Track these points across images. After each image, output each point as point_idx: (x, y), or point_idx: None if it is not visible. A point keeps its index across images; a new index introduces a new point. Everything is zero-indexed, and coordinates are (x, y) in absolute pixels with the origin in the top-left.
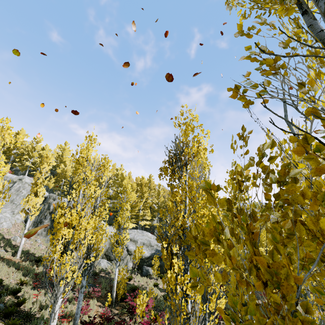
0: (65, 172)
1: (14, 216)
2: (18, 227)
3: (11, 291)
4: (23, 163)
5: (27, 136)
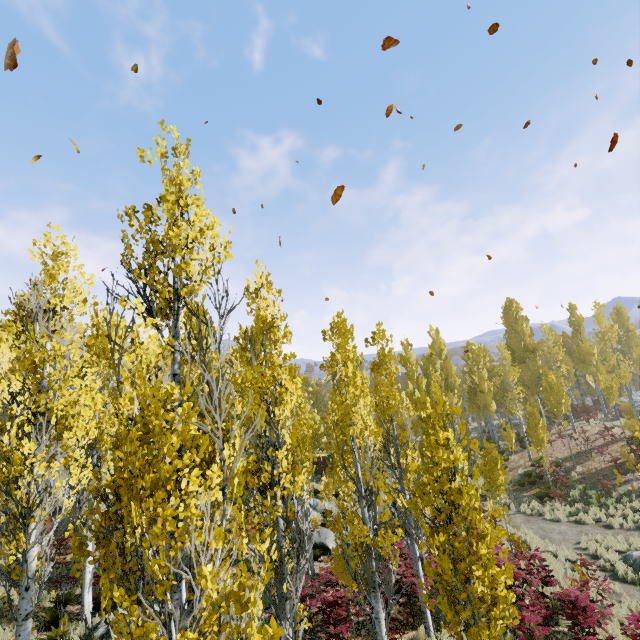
0: None
1: None
2: None
3: None
4: None
5: None
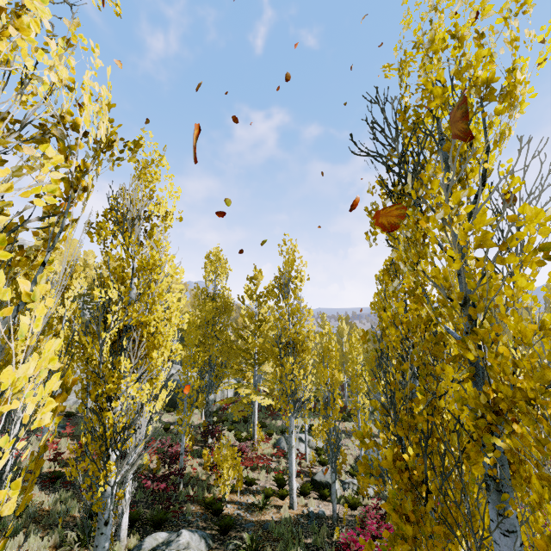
0: None
1: None
2: None
3: None
4: None
5: None
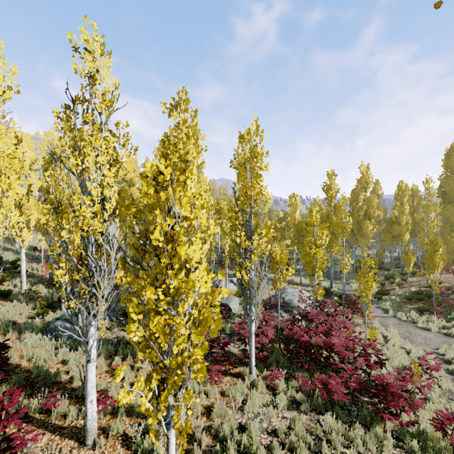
0: None
1: None
2: None
3: (9, 262)
4: None
5: None
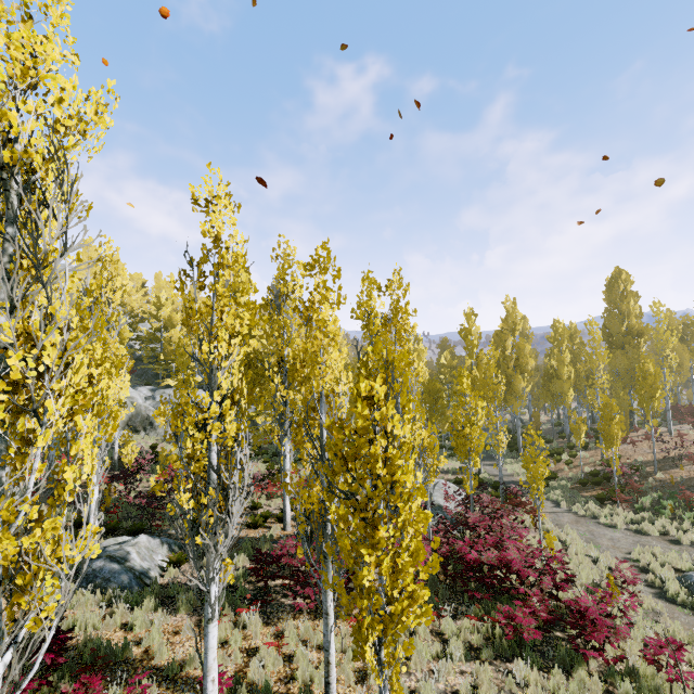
0: None
1: None
2: None
3: None
4: None
5: None
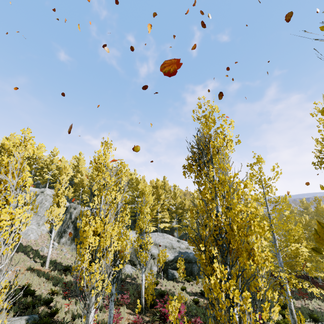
0: (82, 181)
1: (40, 227)
2: (44, 238)
3: (44, 301)
4: (43, 176)
5: (45, 150)
